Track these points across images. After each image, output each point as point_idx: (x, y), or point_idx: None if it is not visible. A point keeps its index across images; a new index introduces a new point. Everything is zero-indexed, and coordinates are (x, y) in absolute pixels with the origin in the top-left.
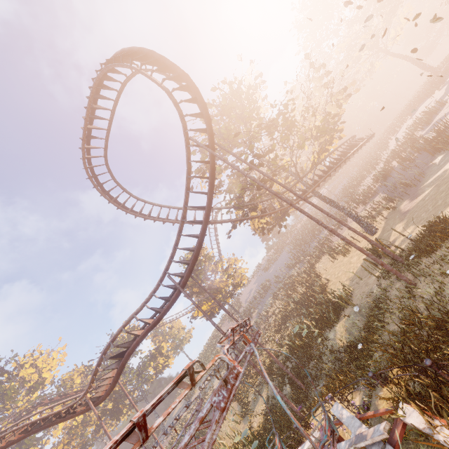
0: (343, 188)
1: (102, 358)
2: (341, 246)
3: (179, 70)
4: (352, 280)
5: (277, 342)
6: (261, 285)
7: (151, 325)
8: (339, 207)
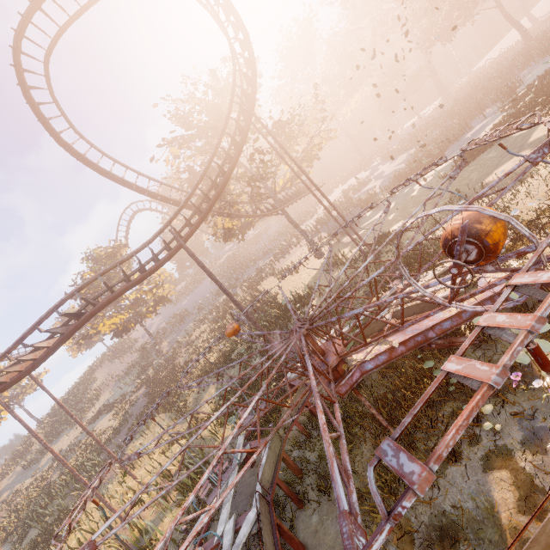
0: (278, 229)
1: (50, 314)
2: (289, 268)
3: (242, 22)
4: (313, 282)
5: (221, 348)
6: (174, 314)
7: (133, 283)
8: (301, 229)
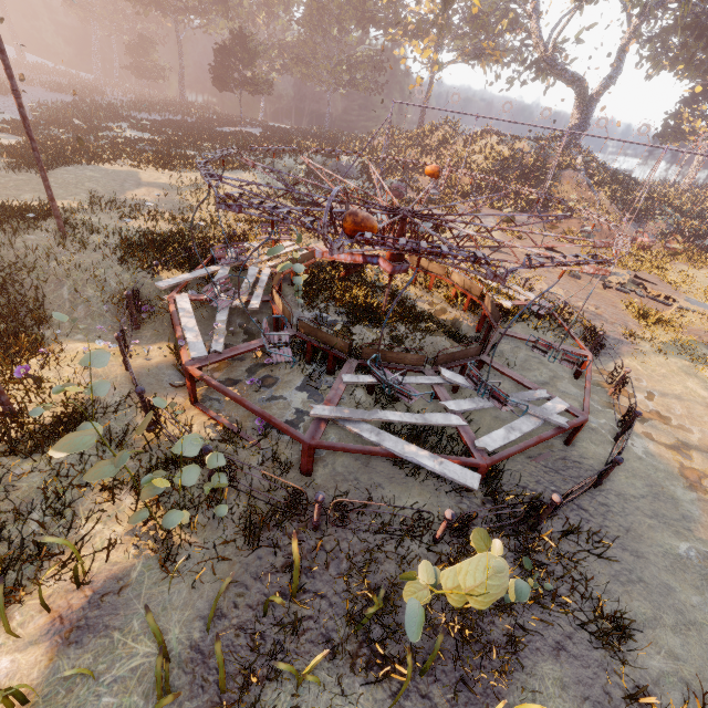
0: None
1: None
2: None
3: None
4: None
5: None
6: None
7: None
8: None
